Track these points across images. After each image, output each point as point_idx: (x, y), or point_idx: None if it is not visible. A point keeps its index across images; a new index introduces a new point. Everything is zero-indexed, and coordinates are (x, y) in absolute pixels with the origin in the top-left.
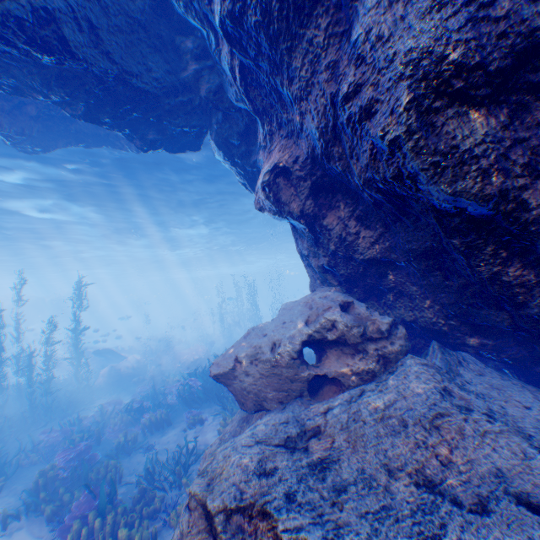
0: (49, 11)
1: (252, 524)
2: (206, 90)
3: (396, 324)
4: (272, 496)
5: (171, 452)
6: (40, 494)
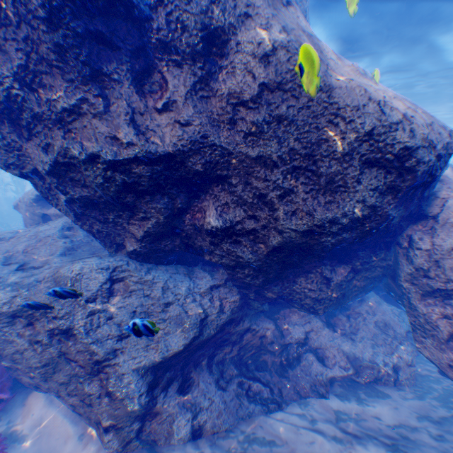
0: None
1: None
2: None
3: None
4: None
5: None
6: None
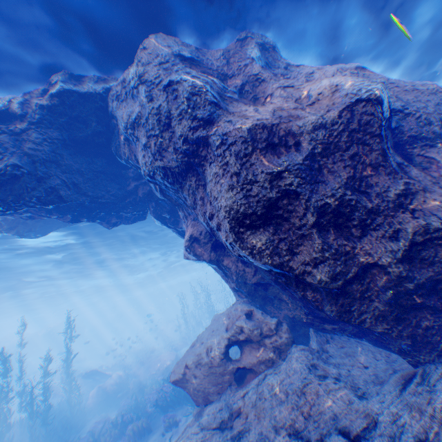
0: (54, 188)
1: None
2: (143, 194)
3: (281, 322)
4: None
5: None
6: None
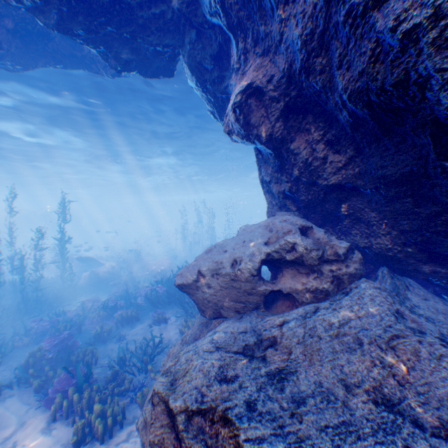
0: None
1: (214, 429)
2: (180, 3)
3: (352, 249)
4: (233, 403)
5: (139, 343)
6: (29, 371)
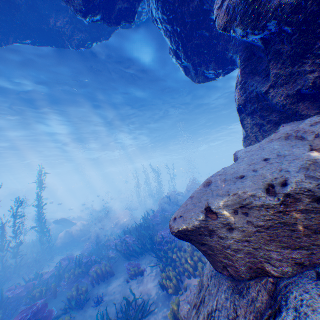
0: None
1: None
2: None
3: None
4: None
5: (118, 304)
6: None
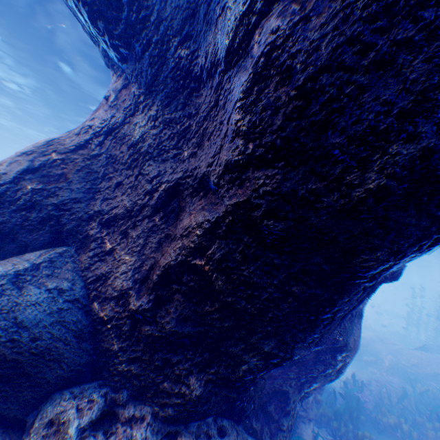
0: None
1: None
2: None
3: None
4: None
5: None
6: None
